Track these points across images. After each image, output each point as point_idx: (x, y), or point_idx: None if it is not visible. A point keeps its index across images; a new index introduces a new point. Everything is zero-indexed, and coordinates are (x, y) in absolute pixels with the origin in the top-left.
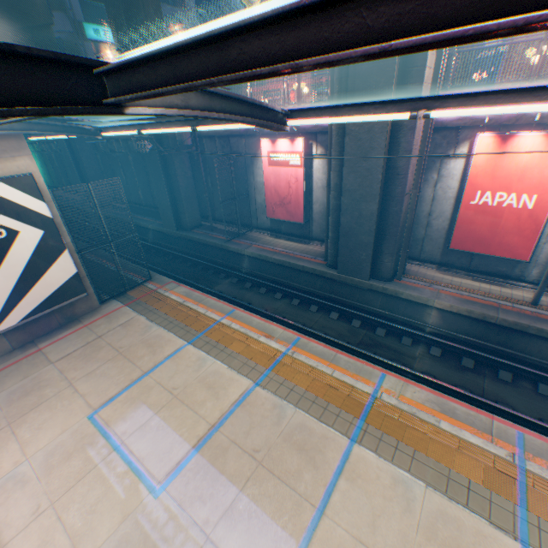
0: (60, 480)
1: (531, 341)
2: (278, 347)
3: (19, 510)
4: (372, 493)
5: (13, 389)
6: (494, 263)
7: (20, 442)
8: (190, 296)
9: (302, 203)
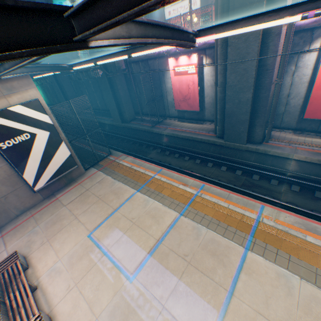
0: (78, 271)
1: None
2: (191, 191)
3: (59, 287)
4: (263, 283)
5: (47, 221)
6: None
7: (54, 250)
8: (134, 163)
9: (198, 98)
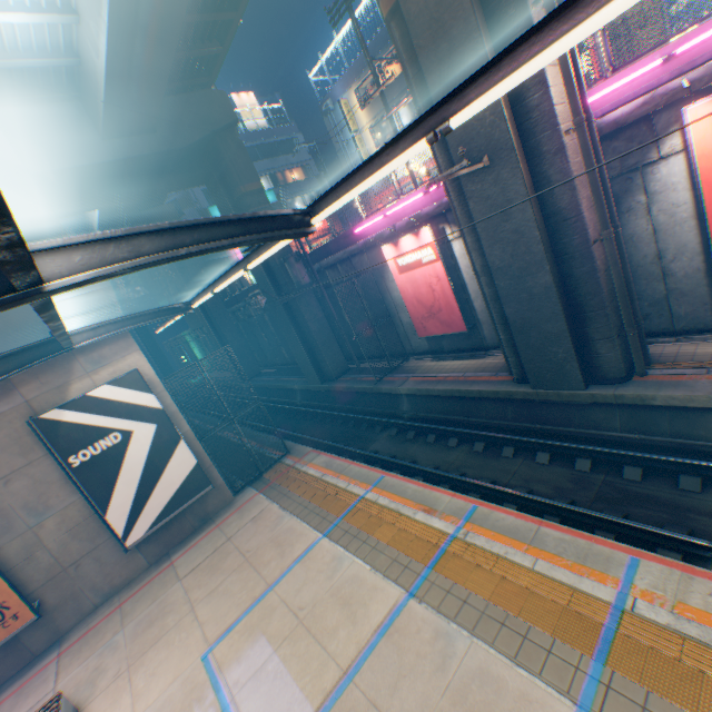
0: None
1: None
2: (442, 526)
3: None
4: None
5: (140, 617)
6: None
7: (133, 693)
8: (330, 466)
9: (455, 305)
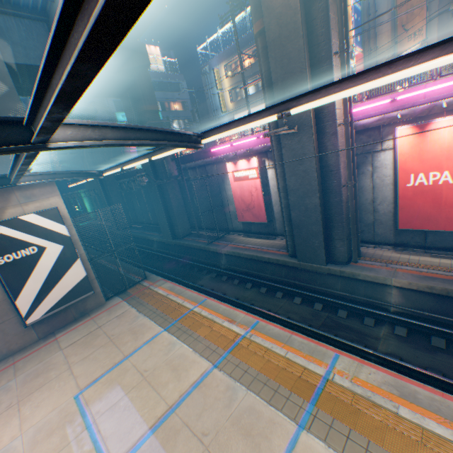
0: None
1: None
2: (238, 330)
3: None
4: None
5: (29, 371)
6: (450, 238)
7: (21, 418)
8: (173, 290)
9: (263, 206)
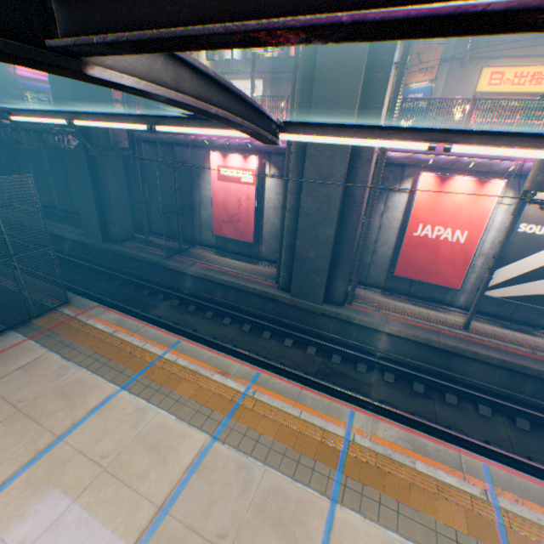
0: None
1: (467, 363)
2: (237, 386)
3: None
4: None
5: None
6: (430, 289)
7: None
8: (122, 325)
9: (253, 222)
